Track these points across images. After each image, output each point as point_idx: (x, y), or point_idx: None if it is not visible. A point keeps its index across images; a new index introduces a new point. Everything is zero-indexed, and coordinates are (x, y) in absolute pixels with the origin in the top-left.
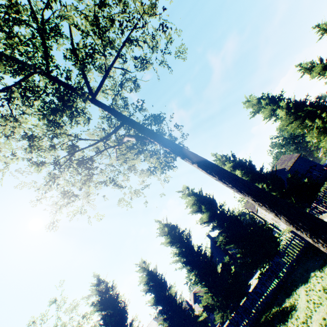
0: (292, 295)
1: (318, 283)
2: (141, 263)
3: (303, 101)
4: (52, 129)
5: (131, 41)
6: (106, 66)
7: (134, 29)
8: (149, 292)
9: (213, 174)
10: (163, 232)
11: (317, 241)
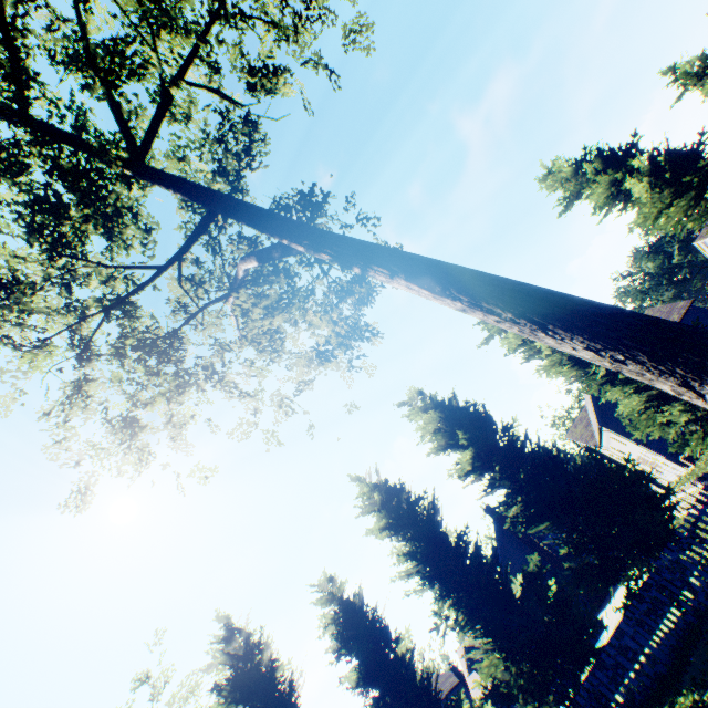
0: None
1: None
2: (323, 582)
3: (693, 151)
4: (66, 264)
5: (223, 8)
6: (162, 77)
7: None
8: (346, 653)
9: (452, 293)
10: (370, 504)
11: None
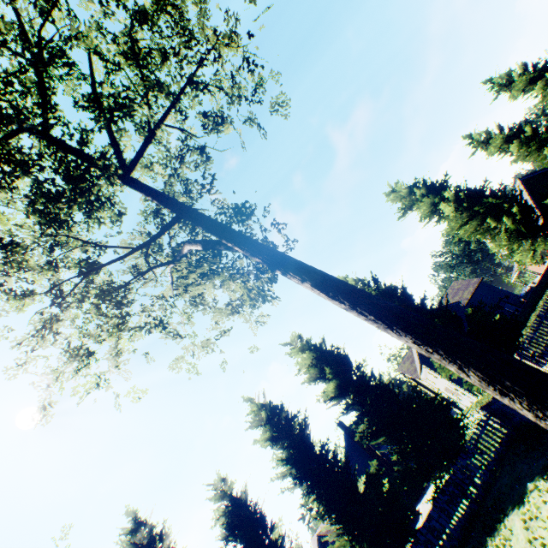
0: (498, 529)
1: (544, 503)
2: (217, 482)
3: (480, 190)
4: (52, 232)
5: (195, 83)
6: (150, 121)
7: (199, 63)
8: (232, 539)
9: (340, 299)
10: (258, 419)
11: (544, 415)
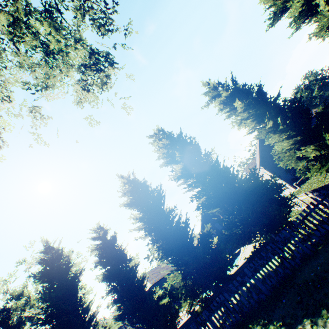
0: (325, 320)
1: None
2: (96, 229)
3: None
4: None
5: None
6: None
7: None
8: (101, 264)
9: None
10: (126, 190)
11: None
